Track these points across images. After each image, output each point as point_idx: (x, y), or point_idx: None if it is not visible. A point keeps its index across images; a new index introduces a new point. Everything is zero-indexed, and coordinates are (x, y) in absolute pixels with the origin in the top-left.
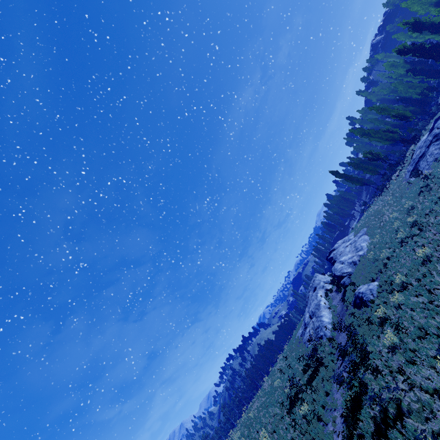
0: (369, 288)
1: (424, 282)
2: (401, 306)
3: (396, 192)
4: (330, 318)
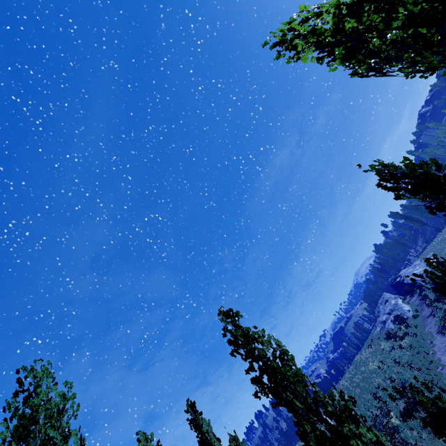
0: None
1: None
2: None
3: None
4: (410, 308)
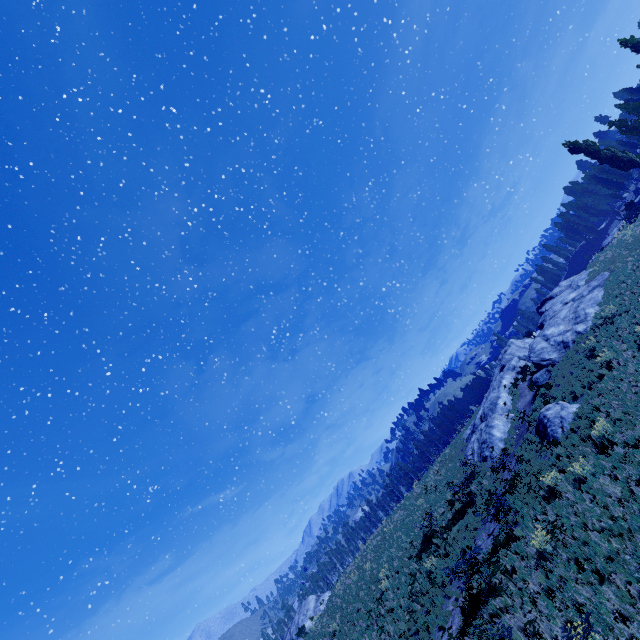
0: (561, 414)
1: (632, 455)
2: (581, 485)
3: None
4: (504, 432)
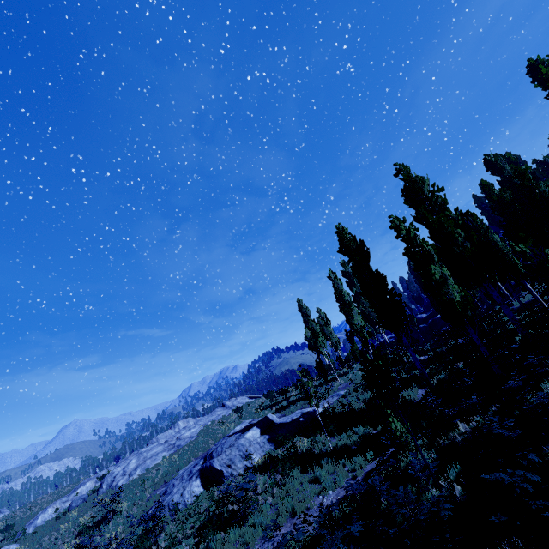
0: None
1: None
2: None
3: (194, 451)
4: (44, 520)
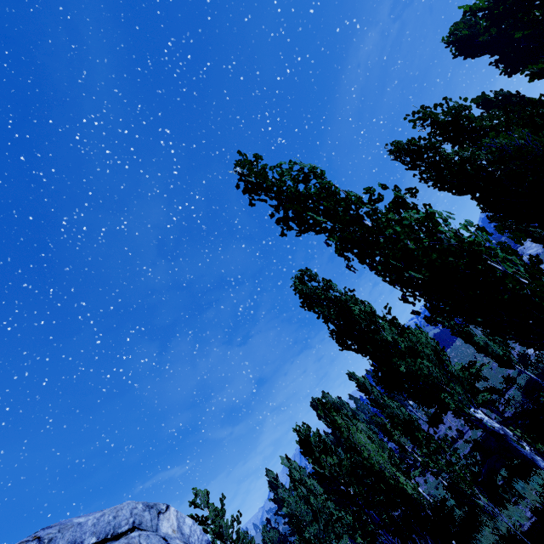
0: None
1: None
2: None
3: None
4: None
